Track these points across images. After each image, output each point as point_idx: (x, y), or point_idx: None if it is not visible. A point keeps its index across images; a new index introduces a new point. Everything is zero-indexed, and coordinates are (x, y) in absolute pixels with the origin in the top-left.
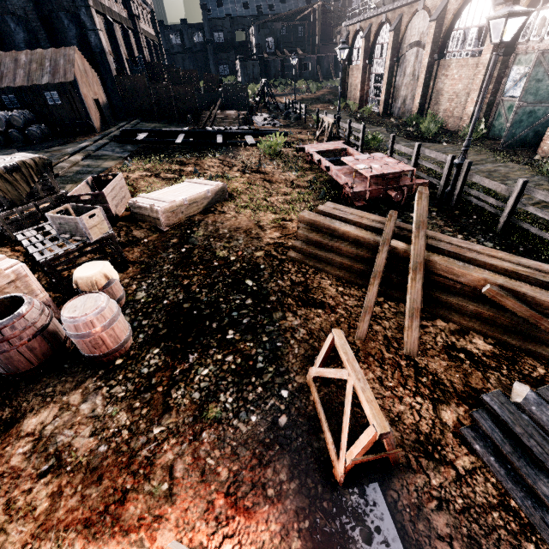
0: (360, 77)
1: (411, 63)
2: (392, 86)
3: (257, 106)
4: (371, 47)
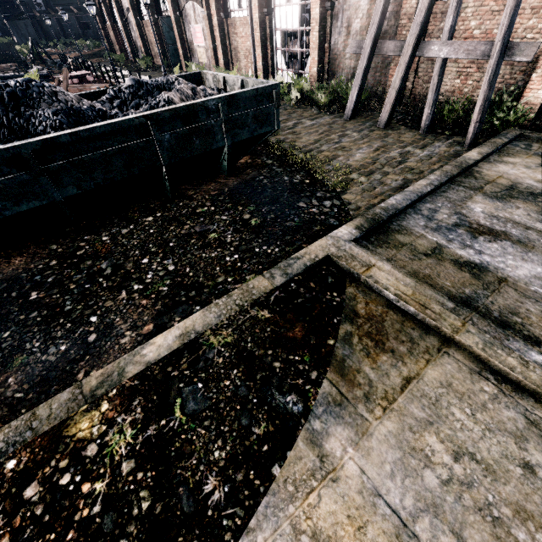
0: (113, 34)
1: (133, 22)
2: (132, 39)
3: (34, 62)
4: (110, 10)
